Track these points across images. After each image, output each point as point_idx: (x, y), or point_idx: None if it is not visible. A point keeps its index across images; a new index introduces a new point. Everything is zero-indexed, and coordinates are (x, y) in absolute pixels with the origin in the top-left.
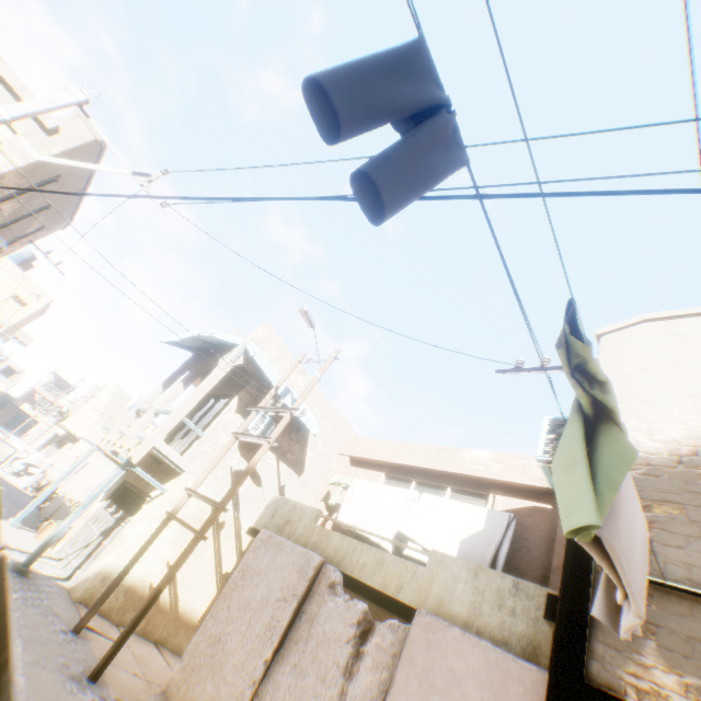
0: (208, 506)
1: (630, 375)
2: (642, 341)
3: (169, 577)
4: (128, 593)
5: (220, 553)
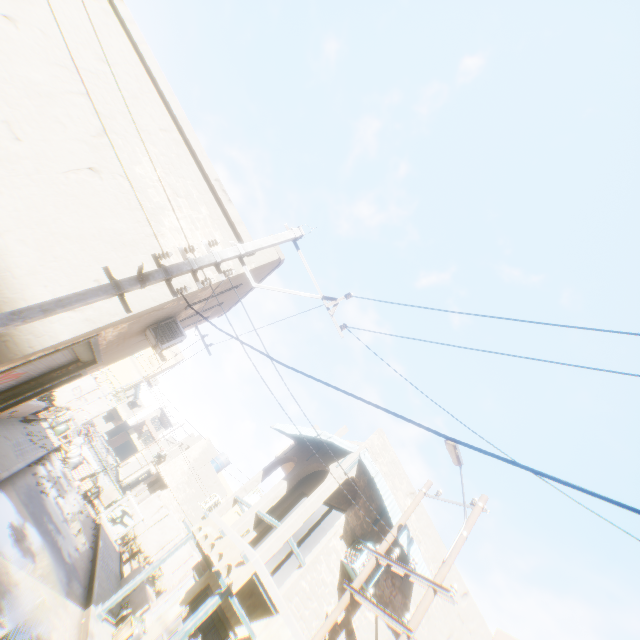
0: None
1: None
2: None
3: None
4: None
5: None
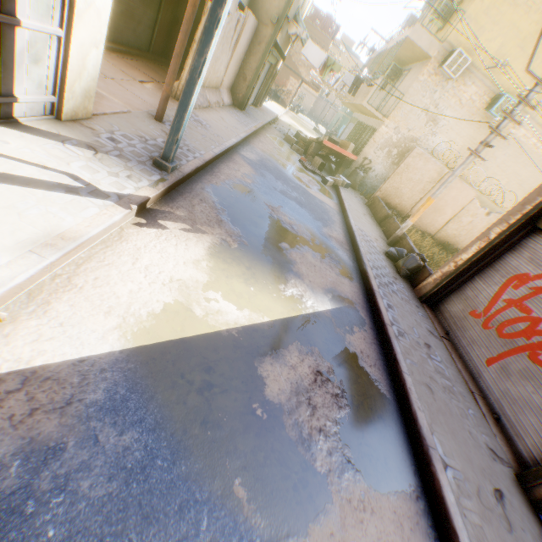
0: None
1: None
2: None
3: None
4: None
5: None
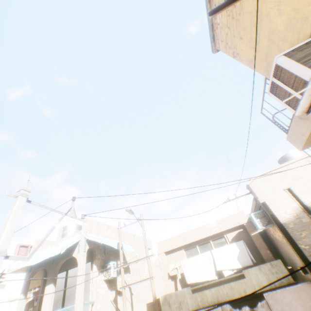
0: None
1: (267, 196)
2: (260, 184)
3: None
4: None
5: None
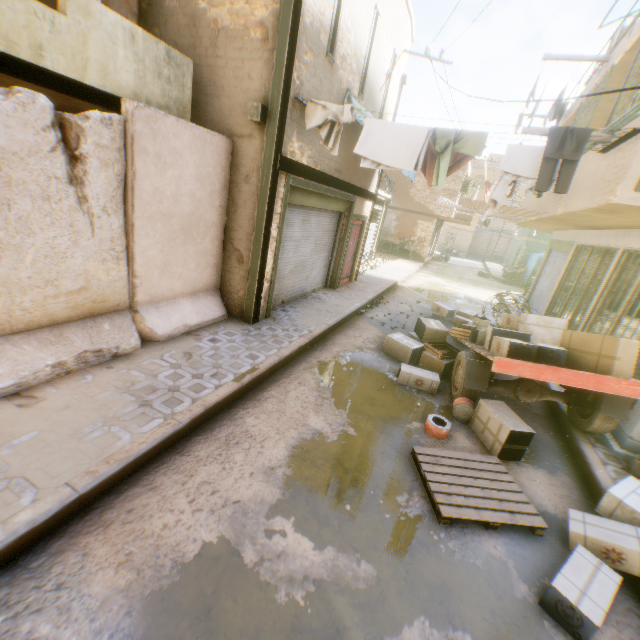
0: None
1: None
2: None
3: None
4: None
5: None
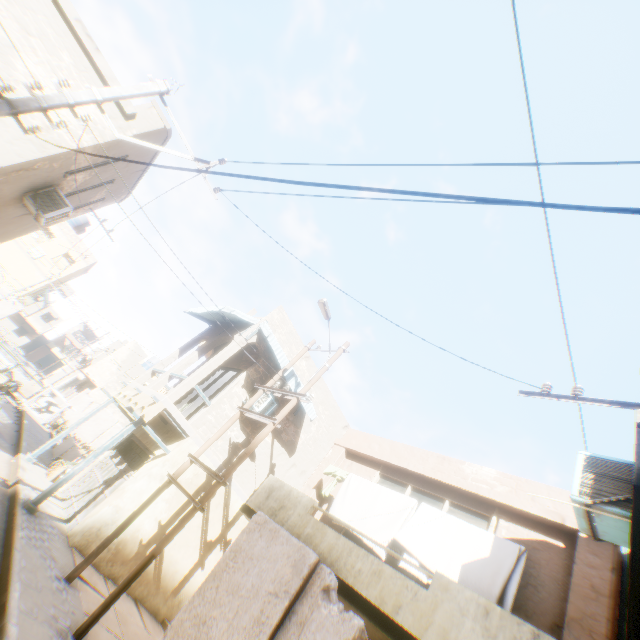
0: (204, 473)
1: None
2: None
3: (163, 544)
4: (119, 545)
5: (208, 520)
